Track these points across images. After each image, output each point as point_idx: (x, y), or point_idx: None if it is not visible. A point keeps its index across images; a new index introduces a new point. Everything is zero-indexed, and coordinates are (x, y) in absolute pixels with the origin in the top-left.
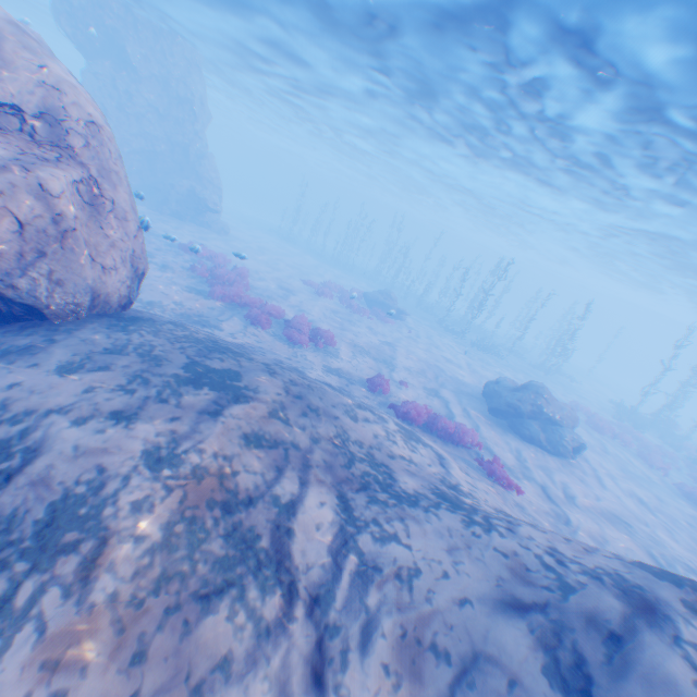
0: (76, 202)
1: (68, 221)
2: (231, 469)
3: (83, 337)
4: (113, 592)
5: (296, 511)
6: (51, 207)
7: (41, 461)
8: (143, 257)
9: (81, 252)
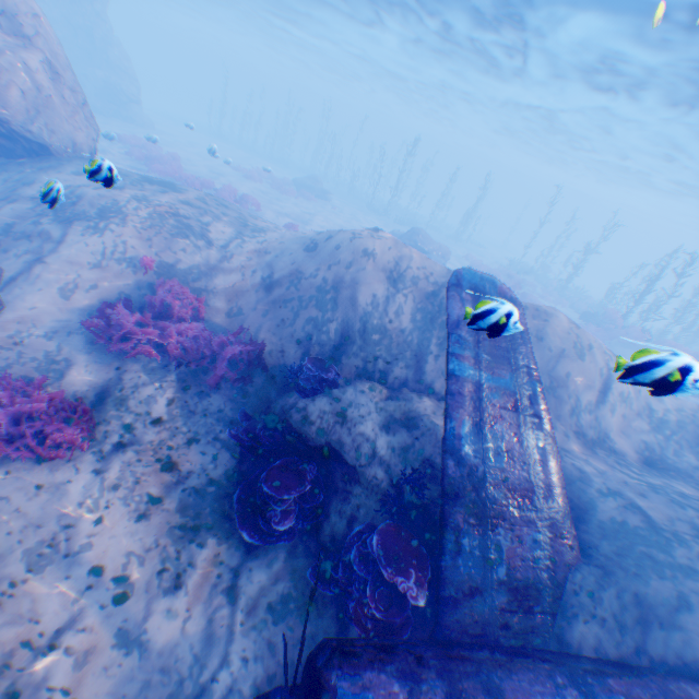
0: (46, 78)
1: (47, 91)
2: (177, 210)
3: (79, 164)
4: (136, 228)
5: (212, 227)
6: (36, 81)
7: (88, 200)
8: (96, 123)
9: (59, 113)
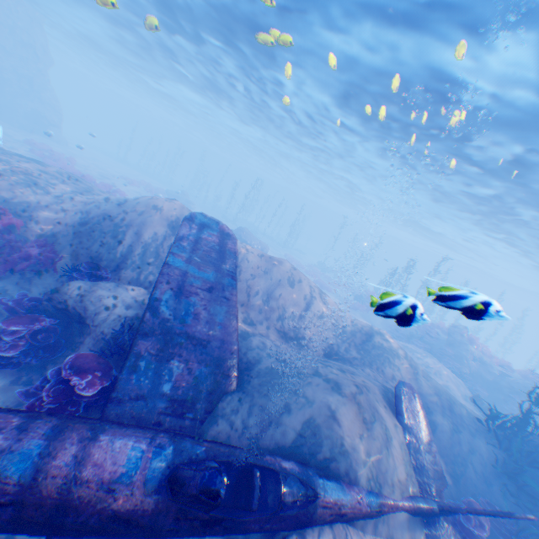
0: None
1: None
2: (32, 171)
3: None
4: None
5: (57, 186)
6: None
7: None
8: None
9: None
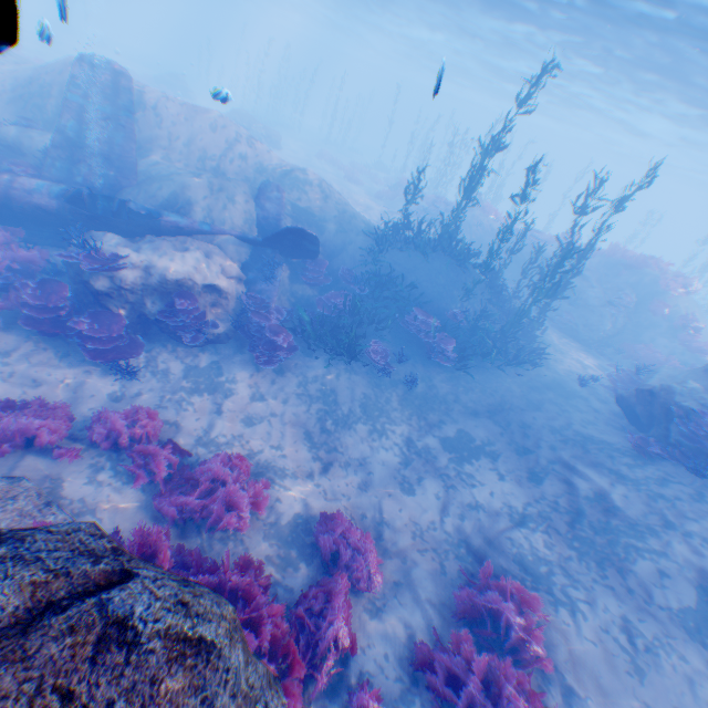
0: None
1: None
2: None
3: None
4: None
5: None
6: None
7: None
8: None
9: None
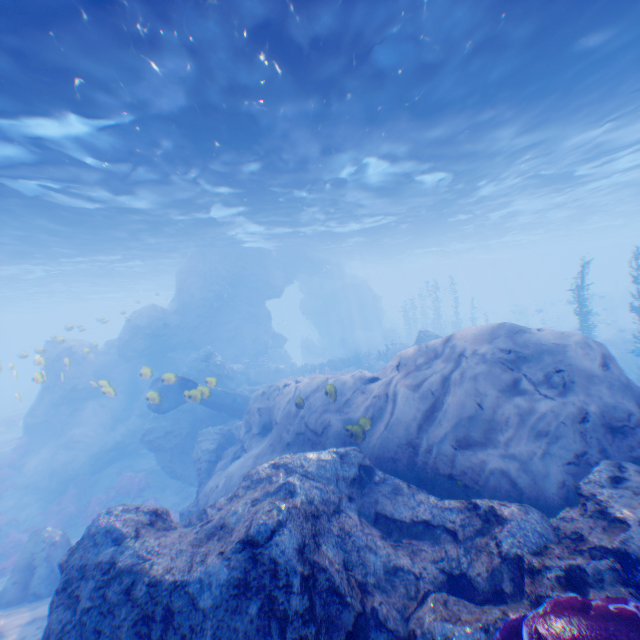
0: None
1: None
2: None
3: None
4: None
5: None
6: None
7: None
8: None
9: None
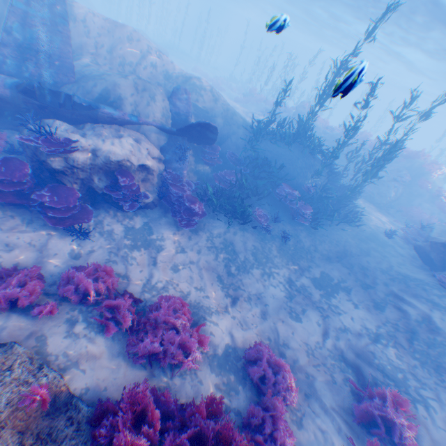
0: None
1: None
2: None
3: None
4: None
5: None
6: None
7: None
8: None
9: None
